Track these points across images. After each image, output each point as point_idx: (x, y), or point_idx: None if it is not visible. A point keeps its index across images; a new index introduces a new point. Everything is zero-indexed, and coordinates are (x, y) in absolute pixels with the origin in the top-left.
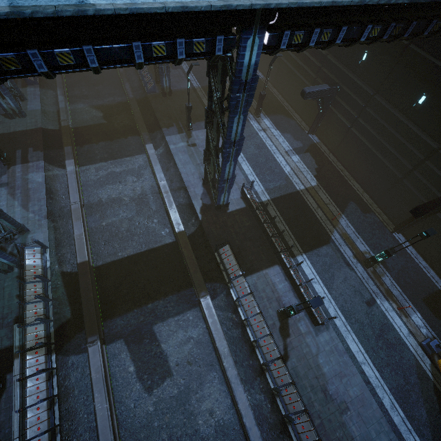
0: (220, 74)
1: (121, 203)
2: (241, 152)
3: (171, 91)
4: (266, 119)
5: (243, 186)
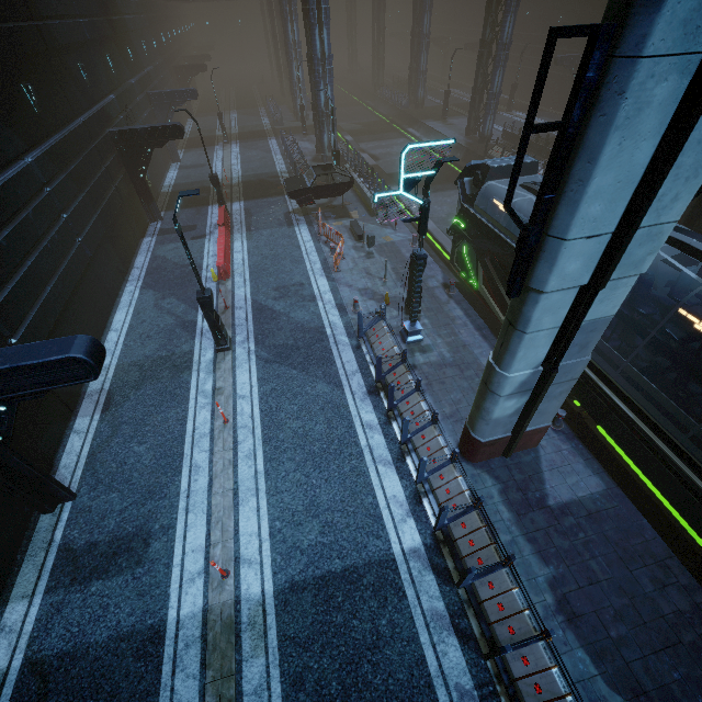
0: (494, 7)
1: (392, 155)
2: (497, 125)
3: (423, 104)
4: (518, 113)
5: (504, 127)
